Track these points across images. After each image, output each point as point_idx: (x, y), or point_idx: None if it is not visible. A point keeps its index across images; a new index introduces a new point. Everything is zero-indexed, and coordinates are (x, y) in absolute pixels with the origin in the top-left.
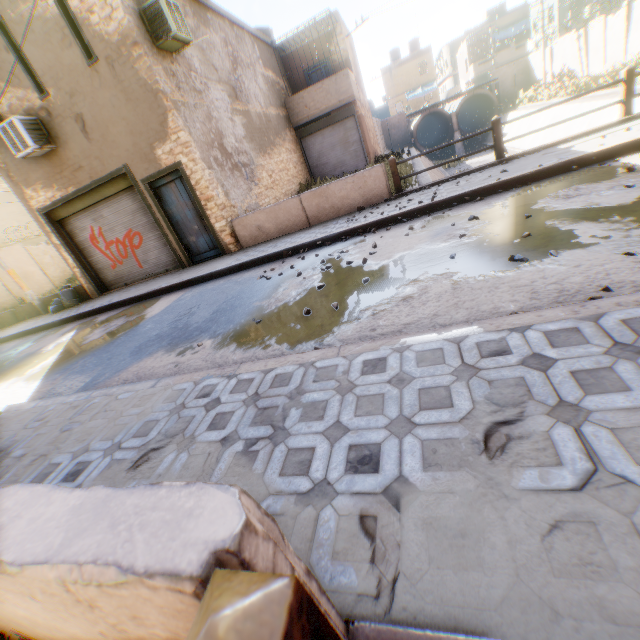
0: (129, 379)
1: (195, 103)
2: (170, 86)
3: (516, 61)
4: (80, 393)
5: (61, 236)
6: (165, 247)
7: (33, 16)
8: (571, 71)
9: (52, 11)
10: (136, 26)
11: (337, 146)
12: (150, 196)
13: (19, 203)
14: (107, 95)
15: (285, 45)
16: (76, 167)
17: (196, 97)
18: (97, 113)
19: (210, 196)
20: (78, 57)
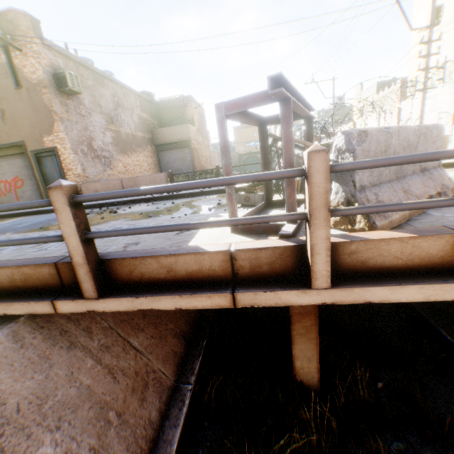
0: None
1: (78, 120)
2: (62, 109)
3: None
4: None
5: None
6: (38, 191)
7: None
8: None
9: (4, 60)
10: (49, 79)
11: (178, 160)
12: (34, 160)
13: None
14: (23, 104)
15: (160, 103)
16: None
17: (80, 117)
18: (14, 111)
19: (71, 168)
20: (12, 83)
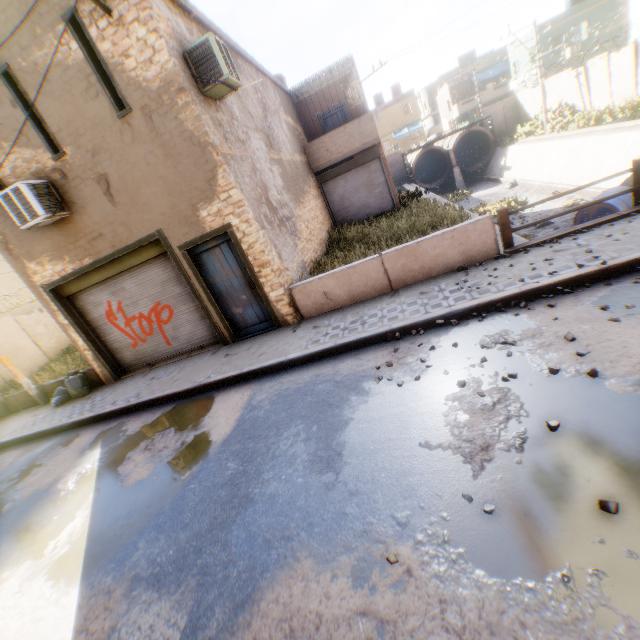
0: None
1: (241, 154)
2: (218, 137)
3: (496, 100)
4: None
5: (70, 315)
6: (201, 320)
7: (53, 61)
8: (572, 105)
9: (75, 56)
10: (181, 69)
11: (361, 189)
12: (188, 264)
13: (7, 267)
14: (140, 150)
15: (298, 91)
16: (94, 235)
17: (241, 147)
18: (126, 172)
19: (266, 261)
20: (105, 108)
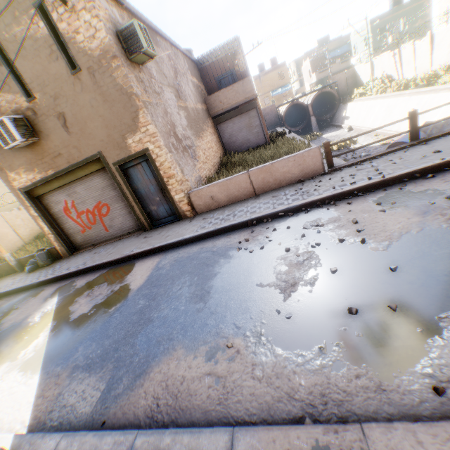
0: (160, 396)
1: (156, 102)
2: (140, 89)
3: (342, 70)
4: (114, 433)
5: (38, 209)
6: (129, 214)
7: (27, 35)
8: (390, 76)
9: (42, 31)
10: (114, 43)
11: (244, 129)
12: (120, 176)
13: None
14: (87, 97)
15: (202, 60)
16: (55, 154)
17: (156, 97)
18: (77, 111)
19: (172, 174)
20: (63, 67)
